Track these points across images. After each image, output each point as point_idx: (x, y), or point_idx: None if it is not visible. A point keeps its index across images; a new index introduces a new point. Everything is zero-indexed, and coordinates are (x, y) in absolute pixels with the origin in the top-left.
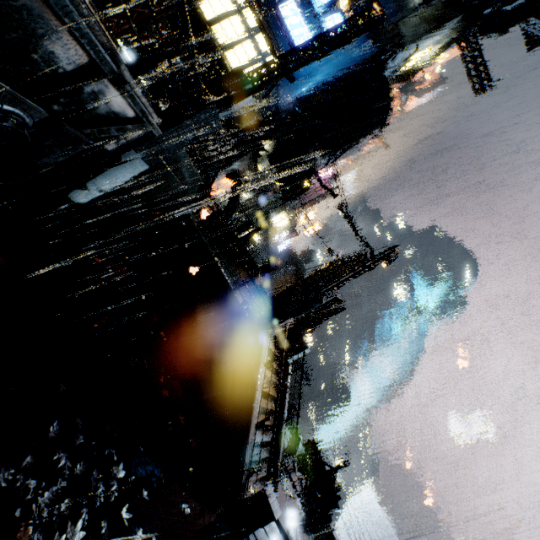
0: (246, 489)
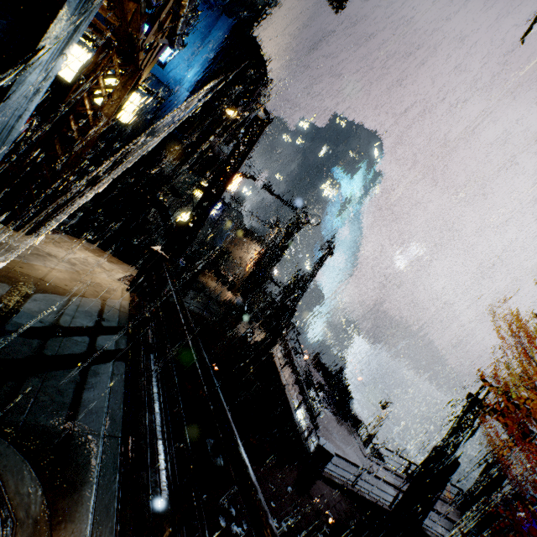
0: (309, 448)
